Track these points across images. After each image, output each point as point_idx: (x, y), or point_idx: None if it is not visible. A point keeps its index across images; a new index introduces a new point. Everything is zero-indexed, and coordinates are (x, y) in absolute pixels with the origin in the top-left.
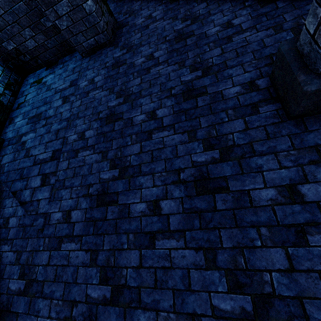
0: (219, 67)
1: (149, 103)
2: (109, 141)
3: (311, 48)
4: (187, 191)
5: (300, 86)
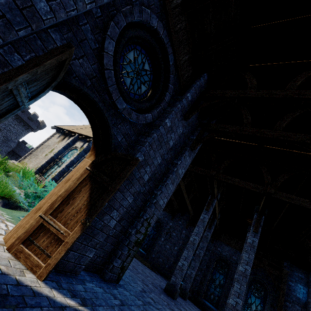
0: (153, 283)
1: (150, 284)
2: (154, 292)
3: (175, 283)
4: (180, 310)
5: (176, 289)
